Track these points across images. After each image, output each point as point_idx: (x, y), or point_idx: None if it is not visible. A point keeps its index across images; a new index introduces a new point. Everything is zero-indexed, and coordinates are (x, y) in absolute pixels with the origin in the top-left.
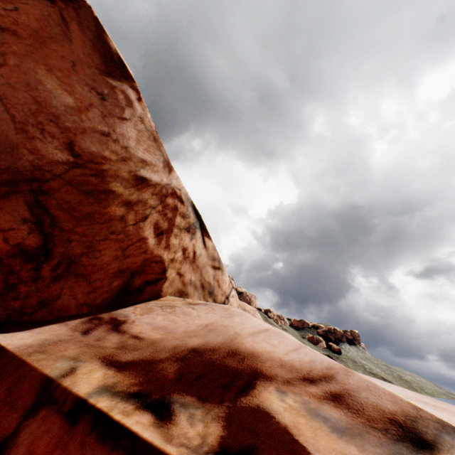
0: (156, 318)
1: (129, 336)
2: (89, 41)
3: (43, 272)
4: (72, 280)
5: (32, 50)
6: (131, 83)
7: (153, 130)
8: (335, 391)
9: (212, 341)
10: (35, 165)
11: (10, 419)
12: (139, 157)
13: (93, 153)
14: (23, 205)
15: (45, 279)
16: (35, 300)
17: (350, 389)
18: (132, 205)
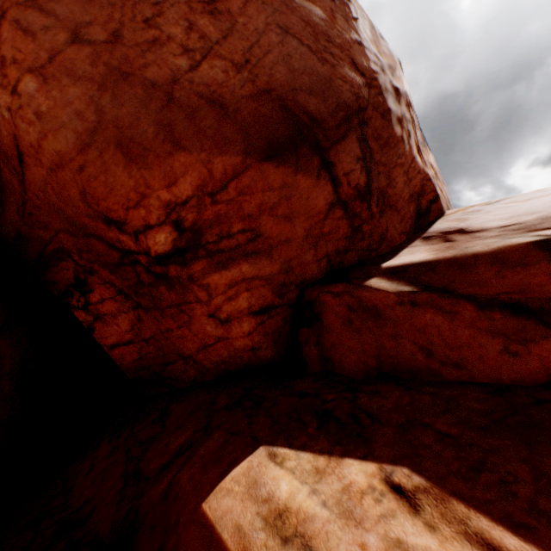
0: (484, 218)
1: (496, 229)
2: None
3: (372, 210)
4: (388, 213)
5: None
6: None
7: (373, 26)
8: None
9: None
10: (353, 94)
11: (537, 268)
12: (385, 63)
13: (367, 69)
14: (355, 143)
15: (375, 216)
16: (376, 236)
17: None
18: (400, 122)
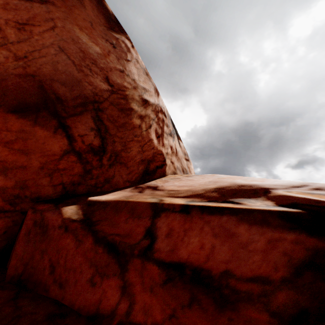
0: (174, 183)
1: (168, 191)
2: (95, 6)
3: (103, 162)
4: (118, 166)
5: (66, 15)
6: (126, 35)
7: (144, 68)
8: (313, 188)
9: (223, 185)
10: (93, 92)
11: (143, 221)
12: (141, 86)
13: (119, 84)
14: (90, 119)
15: (105, 166)
16: (102, 179)
17: (321, 186)
18: (143, 118)
